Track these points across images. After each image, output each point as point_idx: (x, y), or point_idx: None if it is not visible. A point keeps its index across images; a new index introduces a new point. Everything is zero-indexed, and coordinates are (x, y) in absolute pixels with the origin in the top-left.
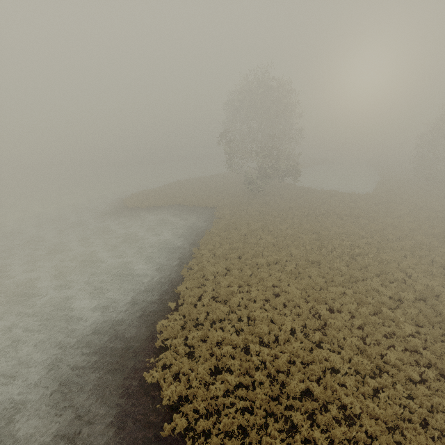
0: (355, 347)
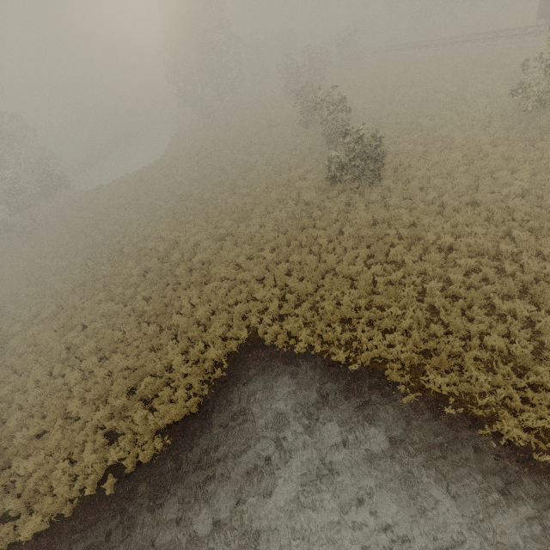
0: (92, 350)
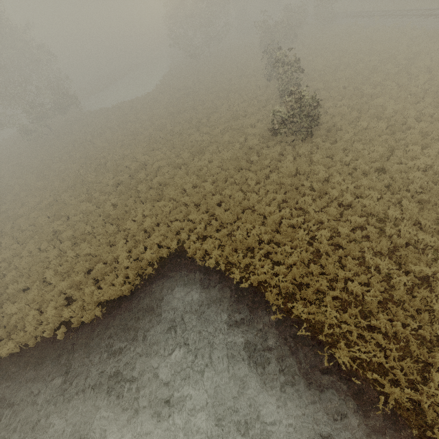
0: (69, 237)
